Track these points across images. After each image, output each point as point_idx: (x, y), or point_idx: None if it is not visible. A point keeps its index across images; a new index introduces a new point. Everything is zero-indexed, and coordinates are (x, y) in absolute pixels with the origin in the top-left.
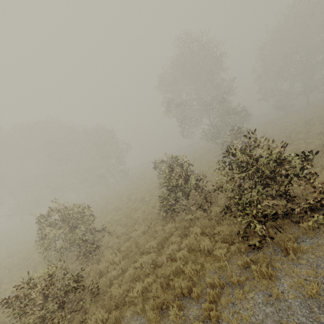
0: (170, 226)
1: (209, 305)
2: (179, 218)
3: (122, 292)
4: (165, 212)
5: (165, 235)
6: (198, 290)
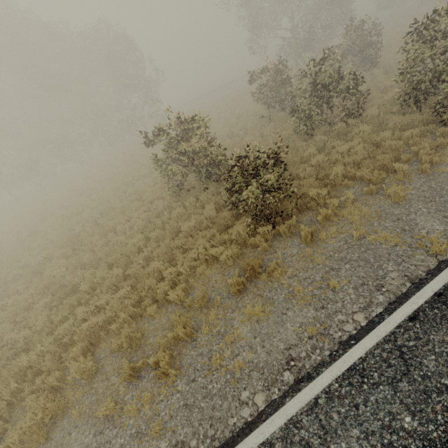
0: (320, 136)
1: (428, 157)
2: (323, 132)
3: (314, 181)
4: (305, 126)
5: (323, 142)
6: (409, 155)
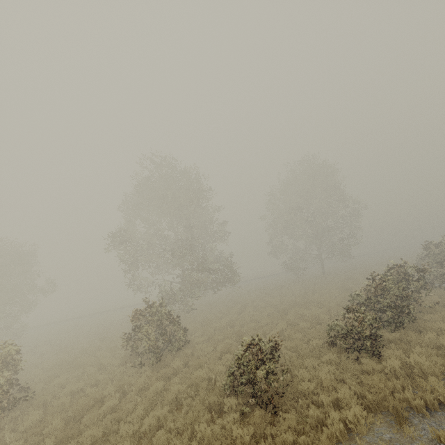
0: None
1: None
2: None
3: None
4: None
5: None
6: None
